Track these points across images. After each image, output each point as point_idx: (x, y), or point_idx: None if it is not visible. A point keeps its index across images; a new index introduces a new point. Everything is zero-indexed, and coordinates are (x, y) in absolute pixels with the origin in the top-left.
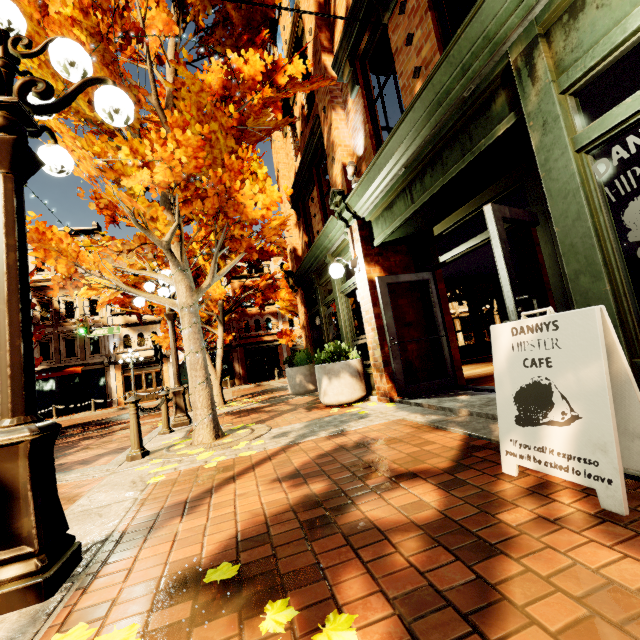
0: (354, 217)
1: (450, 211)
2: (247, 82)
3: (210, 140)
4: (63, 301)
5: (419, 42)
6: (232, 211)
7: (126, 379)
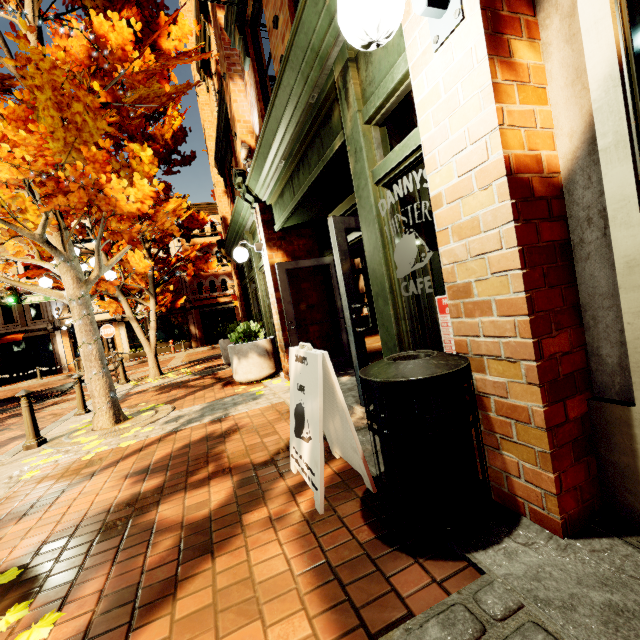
0: (256, 200)
1: (336, 203)
2: (116, 52)
3: (76, 122)
4: None
5: (282, 28)
6: (104, 204)
7: (75, 345)
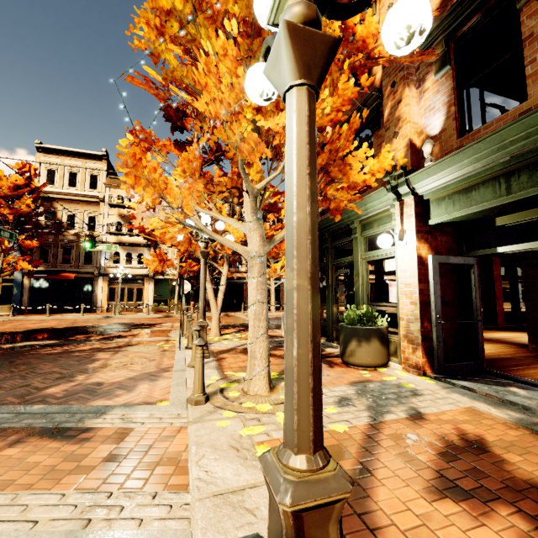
0: (412, 193)
1: (533, 206)
2: (357, 42)
3: None
4: (66, 213)
5: None
6: (335, 170)
7: (111, 290)
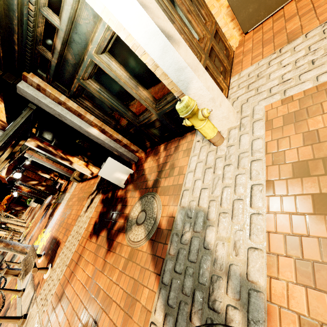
0: None
1: None
2: None
3: None
4: None
5: None
6: None
7: None
